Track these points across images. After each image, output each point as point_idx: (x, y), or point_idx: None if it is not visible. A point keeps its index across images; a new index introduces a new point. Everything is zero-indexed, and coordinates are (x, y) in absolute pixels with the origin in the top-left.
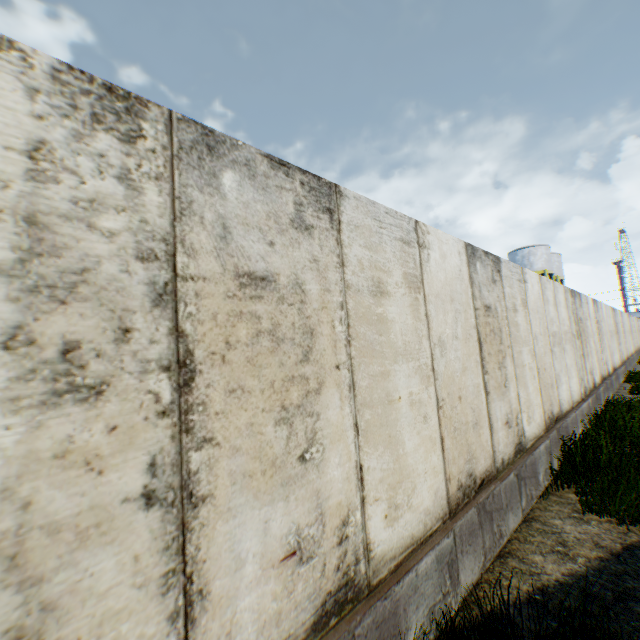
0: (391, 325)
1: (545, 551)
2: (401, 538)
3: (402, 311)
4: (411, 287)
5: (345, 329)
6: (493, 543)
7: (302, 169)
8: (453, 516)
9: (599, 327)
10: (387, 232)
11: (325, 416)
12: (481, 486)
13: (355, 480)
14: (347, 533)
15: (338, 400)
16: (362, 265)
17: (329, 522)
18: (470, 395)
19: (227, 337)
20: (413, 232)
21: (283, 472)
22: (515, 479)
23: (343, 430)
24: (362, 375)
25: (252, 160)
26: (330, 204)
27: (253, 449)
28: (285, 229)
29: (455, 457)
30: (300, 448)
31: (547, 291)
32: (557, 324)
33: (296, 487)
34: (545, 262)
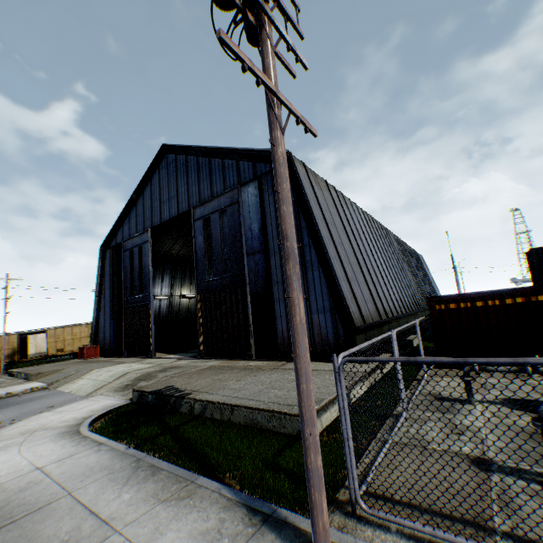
0: None
1: None
2: None
3: None
4: None
5: None
6: None
7: None
8: None
9: None
10: None
11: None
12: None
13: None
14: None
15: None
16: None
17: None
18: None
19: None
20: None
21: None
22: None
23: None
24: None
25: None
26: None
27: None
28: None
29: None
30: None
31: None
32: None
33: None
34: None
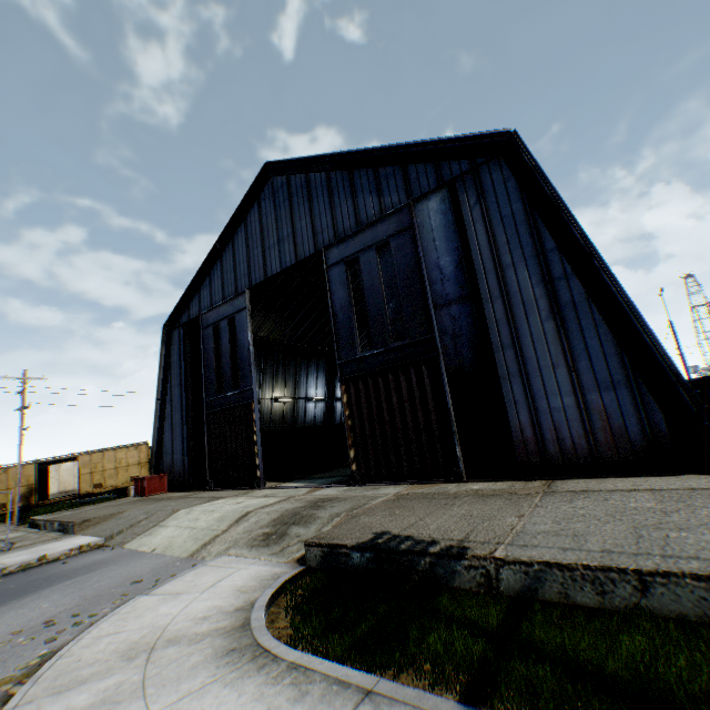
0: None
1: None
2: None
3: None
4: None
5: None
6: None
7: None
8: None
9: None
10: None
11: None
12: None
13: None
14: None
15: None
16: None
17: None
18: None
19: None
20: None
21: None
22: None
23: None
24: None
25: None
26: None
27: None
28: None
29: None
30: None
31: None
32: None
33: None
34: None
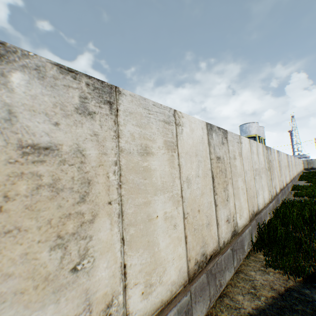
0: (153, 172)
1: (245, 292)
2: (153, 304)
3: (162, 163)
4: (169, 149)
5: (117, 178)
6: (216, 291)
7: (88, 75)
8: (191, 281)
9: (280, 164)
10: (154, 116)
11: (97, 237)
12: (210, 259)
13: (119, 275)
14: (110, 312)
15: (109, 224)
16: (134, 137)
17: (95, 308)
18: (205, 208)
19: (6, 192)
20: (172, 116)
21: (56, 282)
22: (231, 251)
23: (111, 244)
24: (129, 206)
25: (43, 66)
26: (110, 98)
27: (27, 271)
28: (70, 114)
29: (194, 246)
30: (73, 262)
31: (253, 147)
32: (258, 164)
33: (67, 290)
34: (256, 130)
